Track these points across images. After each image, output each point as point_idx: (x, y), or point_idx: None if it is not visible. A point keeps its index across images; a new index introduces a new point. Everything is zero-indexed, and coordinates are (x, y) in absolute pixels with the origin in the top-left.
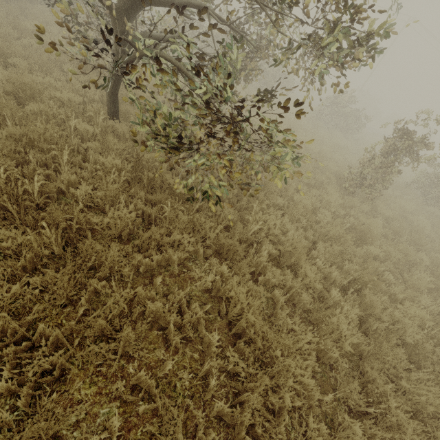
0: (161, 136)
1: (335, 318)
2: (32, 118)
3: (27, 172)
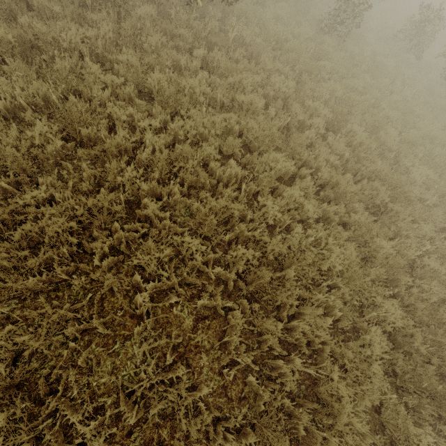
0: None
1: (274, 75)
2: None
3: None
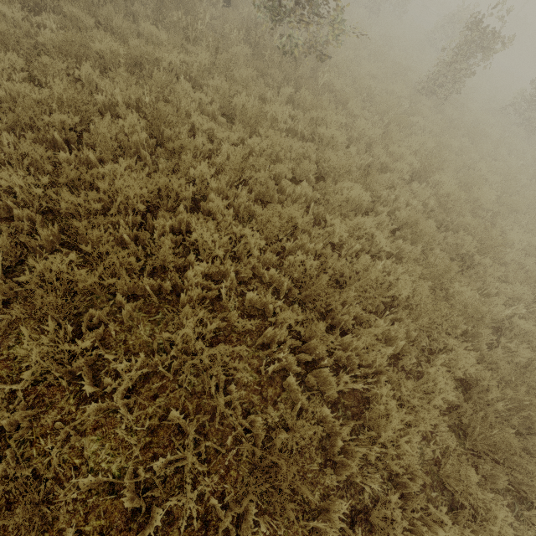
0: (267, 1)
1: (360, 119)
2: (181, 0)
3: (196, 19)
